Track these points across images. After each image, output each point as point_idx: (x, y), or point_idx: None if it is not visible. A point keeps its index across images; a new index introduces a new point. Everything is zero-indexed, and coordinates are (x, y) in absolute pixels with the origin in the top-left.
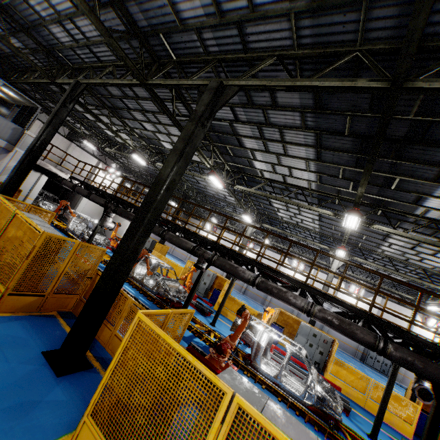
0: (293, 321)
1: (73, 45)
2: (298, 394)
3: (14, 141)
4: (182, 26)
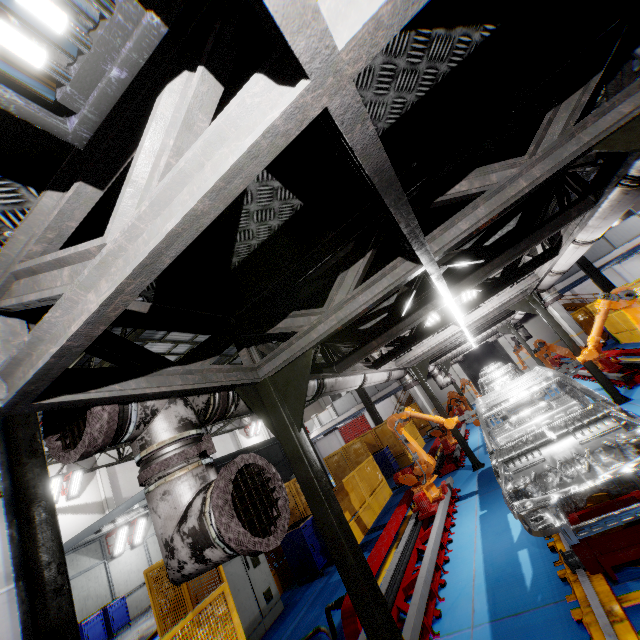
0: None
1: None
2: None
3: None
4: None
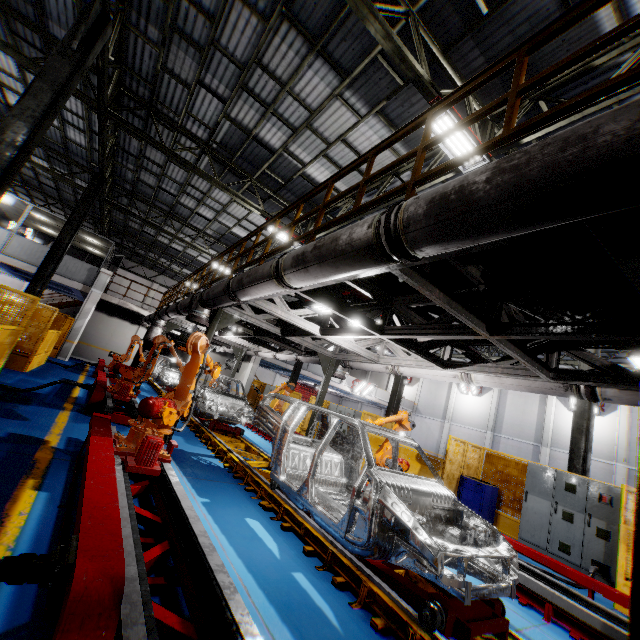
0: (519, 469)
1: (88, 141)
2: (336, 522)
3: (90, 282)
4: (76, 1)
